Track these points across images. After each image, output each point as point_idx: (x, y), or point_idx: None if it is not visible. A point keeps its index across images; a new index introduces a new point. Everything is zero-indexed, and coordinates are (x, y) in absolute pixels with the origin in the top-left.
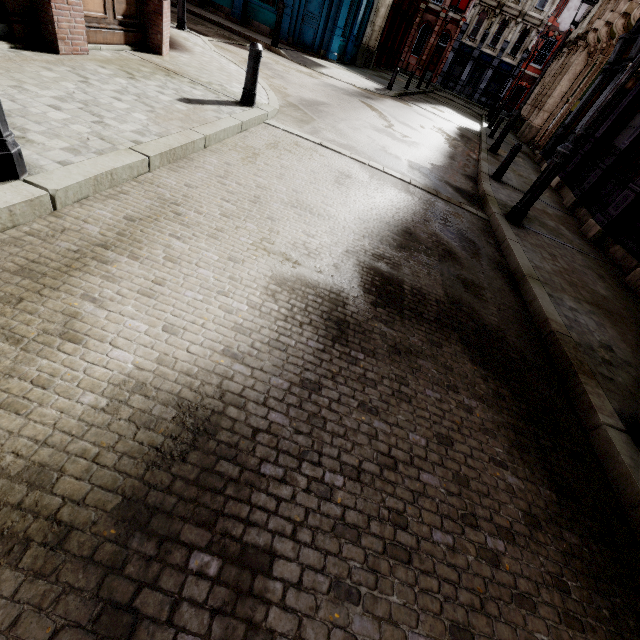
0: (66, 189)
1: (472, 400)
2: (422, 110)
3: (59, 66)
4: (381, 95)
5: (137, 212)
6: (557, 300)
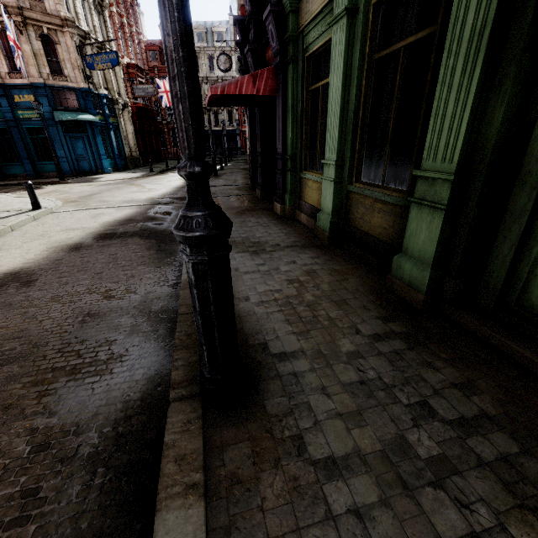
0: None
1: (134, 246)
2: (175, 174)
3: None
4: (146, 177)
5: None
6: None
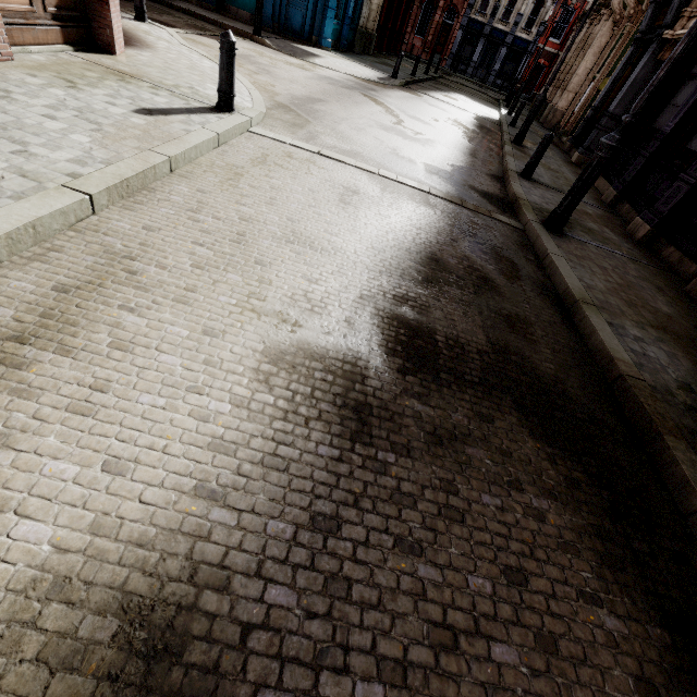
0: None
1: (542, 499)
2: (433, 100)
3: None
4: (386, 85)
5: (73, 277)
6: (619, 329)
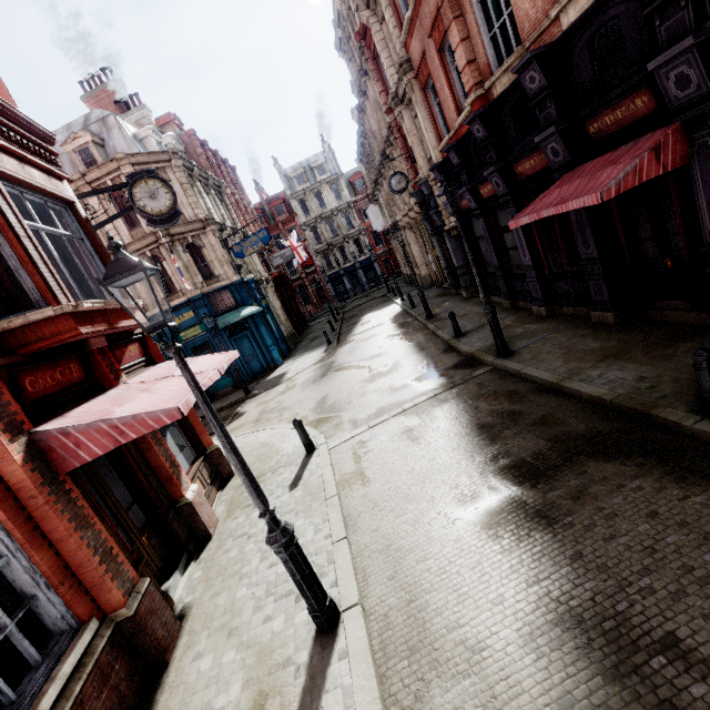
0: (358, 594)
1: (634, 482)
2: (362, 335)
3: (226, 543)
4: (332, 352)
5: (387, 570)
6: (588, 379)
